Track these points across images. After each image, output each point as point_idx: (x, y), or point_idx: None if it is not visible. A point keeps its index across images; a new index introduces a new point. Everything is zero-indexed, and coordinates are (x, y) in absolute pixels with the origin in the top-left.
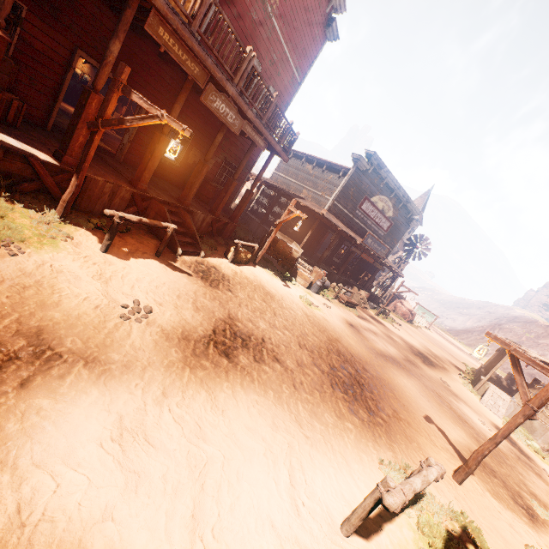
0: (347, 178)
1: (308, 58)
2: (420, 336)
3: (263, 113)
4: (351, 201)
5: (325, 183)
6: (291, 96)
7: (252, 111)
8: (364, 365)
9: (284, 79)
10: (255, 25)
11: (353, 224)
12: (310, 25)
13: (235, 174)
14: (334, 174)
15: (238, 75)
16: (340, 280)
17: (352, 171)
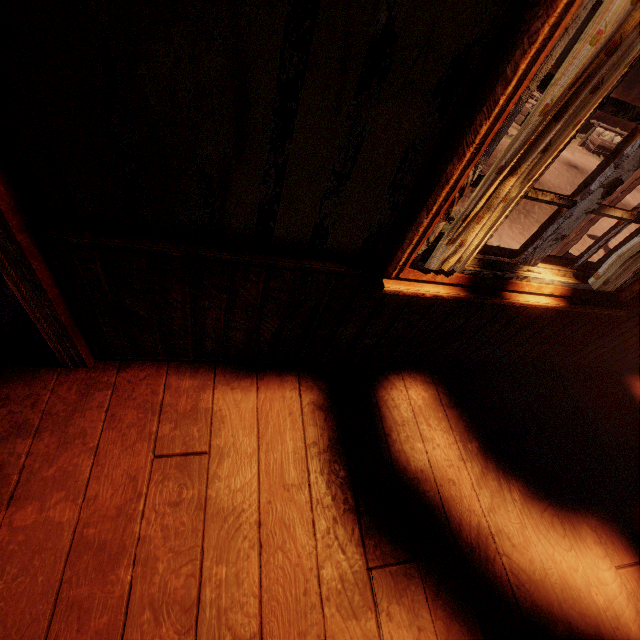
0: None
1: None
2: None
3: None
4: None
5: None
6: None
7: None
8: None
9: None
10: None
11: None
12: None
13: None
14: None
15: None
16: (619, 124)
17: None
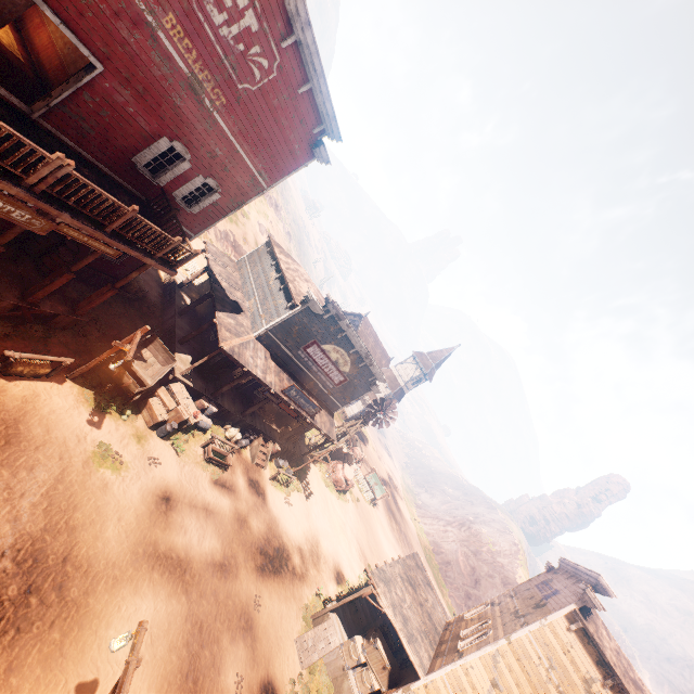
0: (293, 314)
1: (282, 167)
2: (332, 517)
3: (112, 221)
4: (293, 338)
5: (273, 304)
6: (250, 196)
7: (73, 218)
8: (69, 579)
9: (237, 176)
10: (181, 111)
11: (292, 363)
12: (286, 137)
13: (73, 266)
14: (286, 301)
15: (33, 176)
16: (245, 421)
17: (300, 309)
